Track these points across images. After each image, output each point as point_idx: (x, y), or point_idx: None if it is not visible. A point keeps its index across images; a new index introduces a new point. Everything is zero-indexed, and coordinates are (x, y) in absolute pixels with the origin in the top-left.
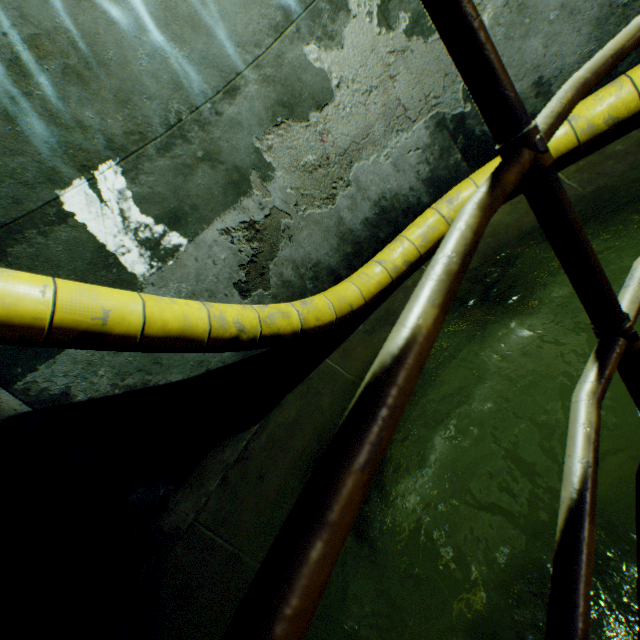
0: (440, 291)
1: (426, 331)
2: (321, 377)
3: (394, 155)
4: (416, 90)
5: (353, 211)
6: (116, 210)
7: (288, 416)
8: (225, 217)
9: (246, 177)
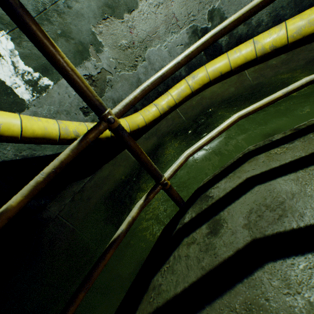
0: (29, 190)
1: (14, 206)
2: (122, 158)
3: (169, 46)
4: (183, 9)
5: (146, 75)
6: (9, 62)
7: (104, 174)
8: None
9: (87, 49)
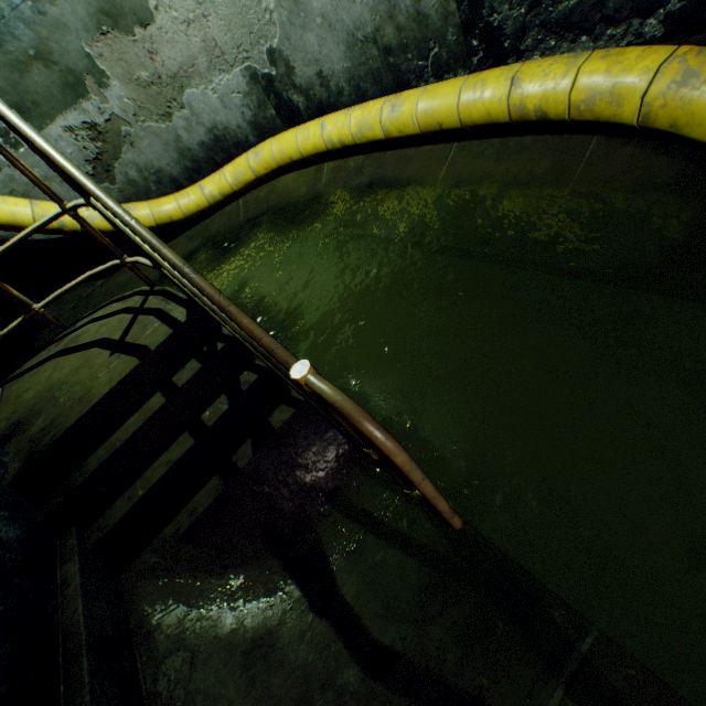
0: None
1: None
2: None
3: (221, 92)
4: (229, 38)
5: (190, 133)
6: None
7: (122, 280)
8: (68, 116)
9: (82, 81)
